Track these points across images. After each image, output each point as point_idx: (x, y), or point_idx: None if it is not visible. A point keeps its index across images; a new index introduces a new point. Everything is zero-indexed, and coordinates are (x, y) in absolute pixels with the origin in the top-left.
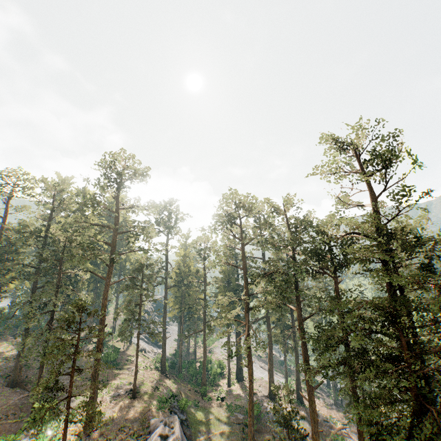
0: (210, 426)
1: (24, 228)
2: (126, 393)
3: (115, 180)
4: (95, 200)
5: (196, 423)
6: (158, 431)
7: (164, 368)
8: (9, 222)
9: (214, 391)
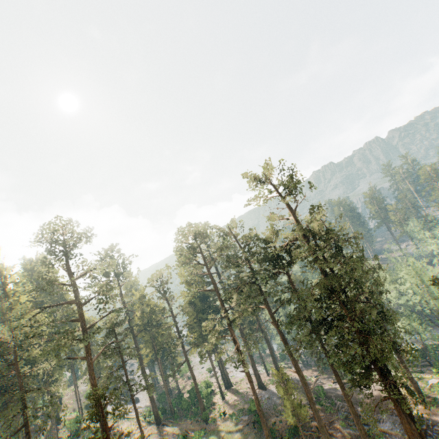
0: None
1: None
2: None
3: (62, 251)
4: (52, 282)
5: None
6: None
7: (158, 418)
8: None
9: (213, 411)
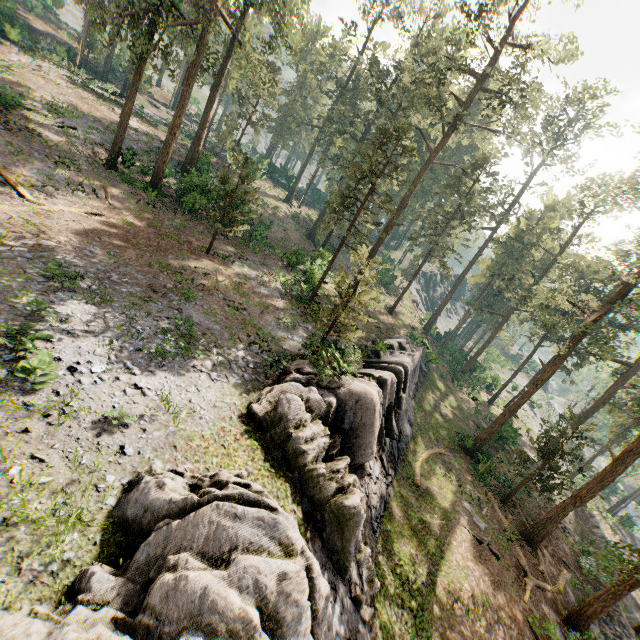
0: (445, 400)
1: (375, 61)
2: (385, 306)
3: None
4: (482, 5)
5: (432, 384)
6: (398, 340)
7: (428, 327)
8: (362, 62)
9: (469, 390)
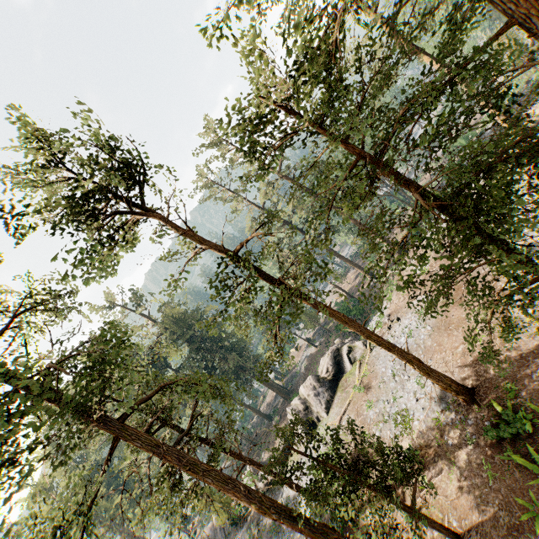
0: None
1: None
2: None
3: None
4: None
5: None
6: None
7: None
8: None
9: None
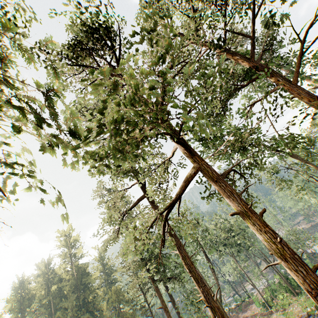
0: None
1: None
2: None
3: None
4: None
5: None
6: None
7: None
8: None
9: None
